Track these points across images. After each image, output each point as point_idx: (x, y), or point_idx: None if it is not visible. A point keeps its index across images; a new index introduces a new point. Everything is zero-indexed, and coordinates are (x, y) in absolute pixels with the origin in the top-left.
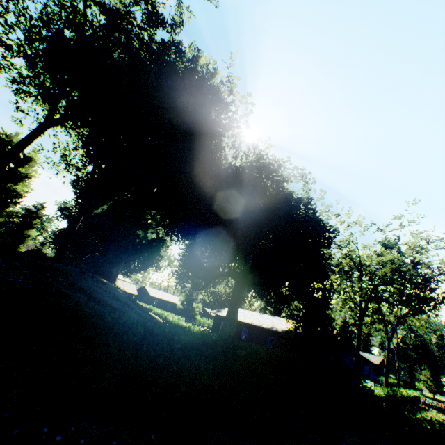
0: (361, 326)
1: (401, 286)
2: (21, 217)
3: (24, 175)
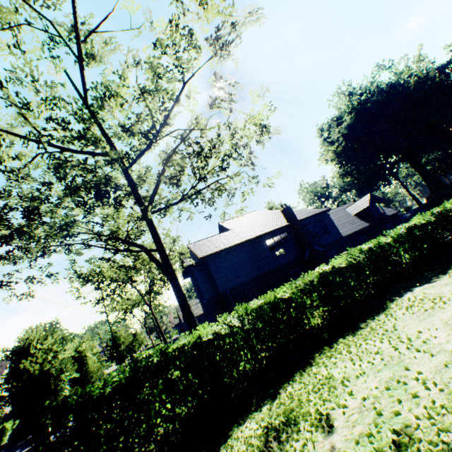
0: None
1: None
2: None
3: None
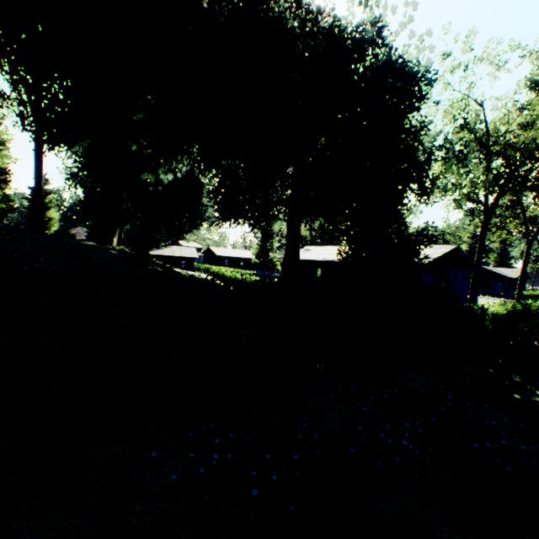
0: (485, 233)
1: None
2: (29, 200)
3: None
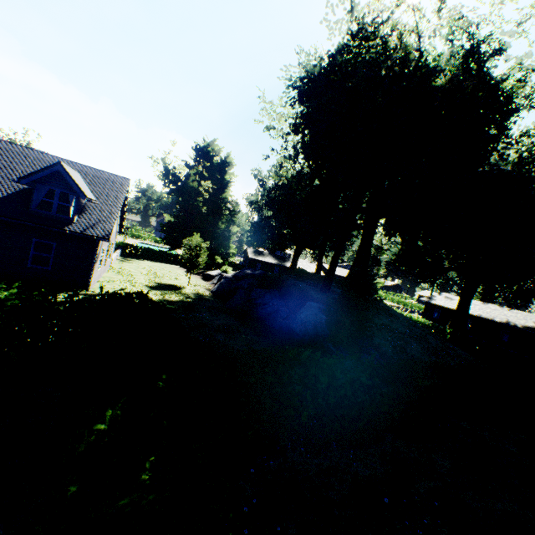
0: None
1: None
2: None
3: (229, 182)
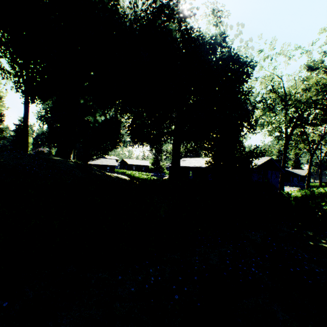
0: (286, 149)
1: (326, 105)
2: (14, 131)
3: None
